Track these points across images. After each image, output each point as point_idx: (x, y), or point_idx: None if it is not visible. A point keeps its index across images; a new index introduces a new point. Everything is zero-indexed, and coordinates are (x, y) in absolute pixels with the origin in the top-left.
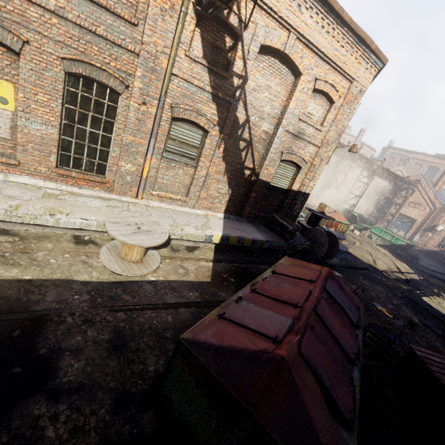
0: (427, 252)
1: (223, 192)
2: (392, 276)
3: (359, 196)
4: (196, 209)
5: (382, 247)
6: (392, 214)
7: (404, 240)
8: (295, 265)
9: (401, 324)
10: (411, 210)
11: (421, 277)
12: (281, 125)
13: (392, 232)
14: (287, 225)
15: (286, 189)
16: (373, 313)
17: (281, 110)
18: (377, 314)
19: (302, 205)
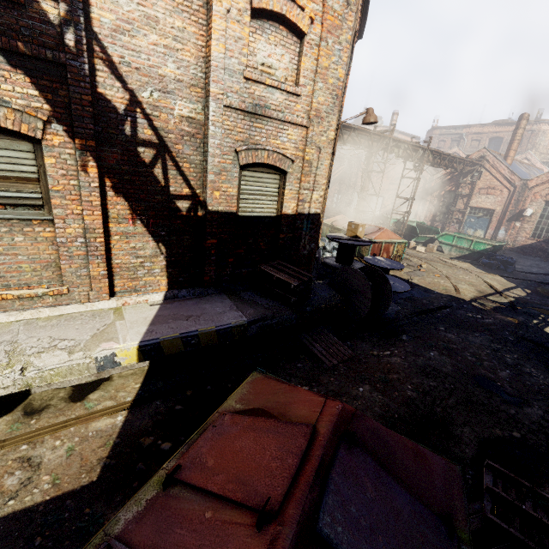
0: (520, 248)
1: (148, 253)
2: (488, 304)
3: (411, 198)
4: (96, 301)
5: (460, 259)
6: (461, 211)
7: (487, 242)
8: (252, 418)
9: (538, 414)
10: (484, 199)
11: (528, 290)
12: (210, 97)
13: (468, 235)
14: (287, 280)
15: (275, 216)
16: (480, 408)
17: (204, 67)
18: (488, 408)
19: (313, 235)
